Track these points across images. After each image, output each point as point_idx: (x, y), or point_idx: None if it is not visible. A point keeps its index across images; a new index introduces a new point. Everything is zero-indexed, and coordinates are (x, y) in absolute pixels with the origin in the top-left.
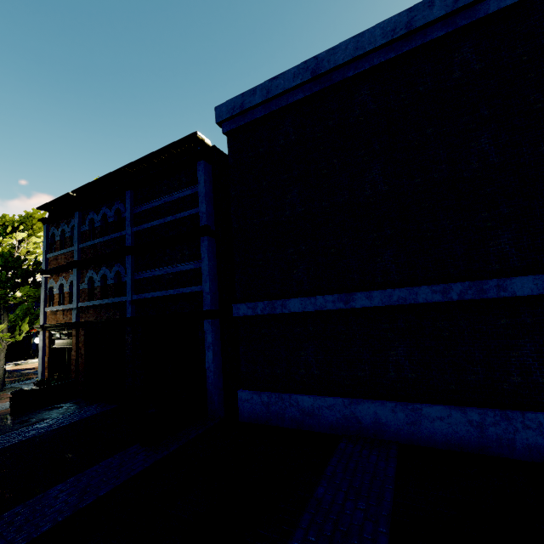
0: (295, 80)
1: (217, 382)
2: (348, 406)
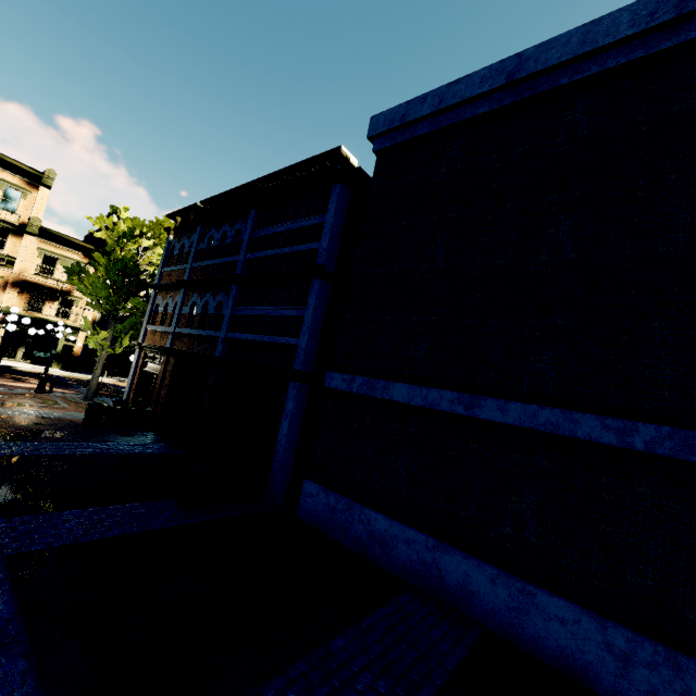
0: (481, 86)
1: (285, 462)
2: (432, 550)
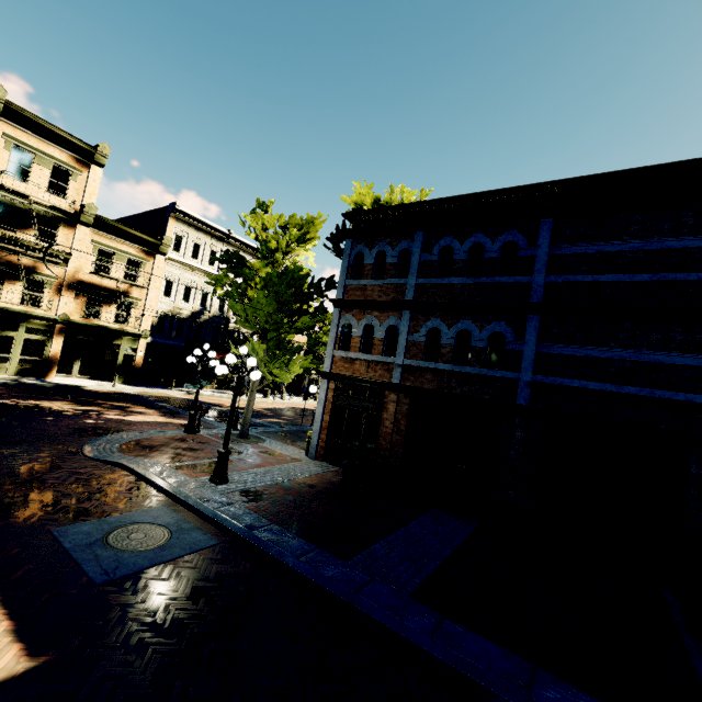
0: None
1: None
2: None
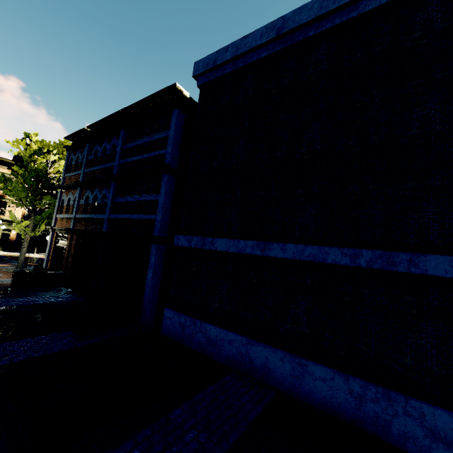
0: (261, 38)
1: (152, 298)
2: (245, 345)
